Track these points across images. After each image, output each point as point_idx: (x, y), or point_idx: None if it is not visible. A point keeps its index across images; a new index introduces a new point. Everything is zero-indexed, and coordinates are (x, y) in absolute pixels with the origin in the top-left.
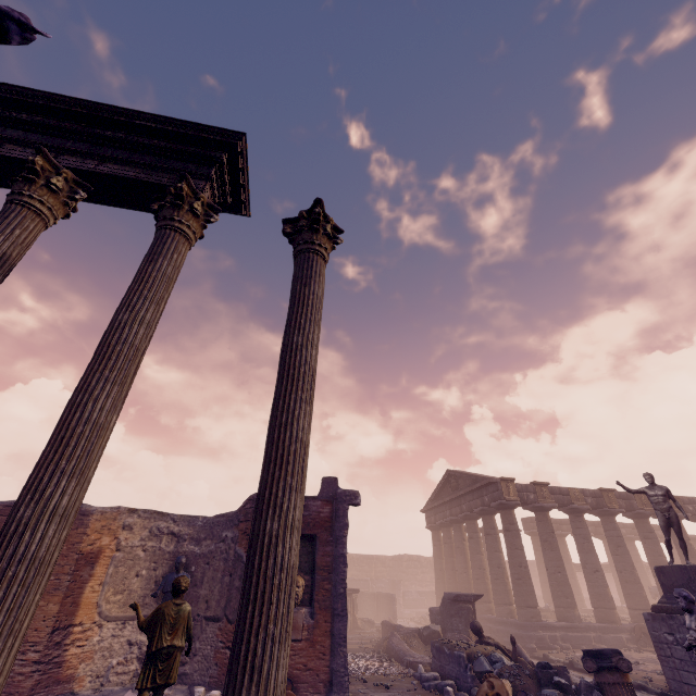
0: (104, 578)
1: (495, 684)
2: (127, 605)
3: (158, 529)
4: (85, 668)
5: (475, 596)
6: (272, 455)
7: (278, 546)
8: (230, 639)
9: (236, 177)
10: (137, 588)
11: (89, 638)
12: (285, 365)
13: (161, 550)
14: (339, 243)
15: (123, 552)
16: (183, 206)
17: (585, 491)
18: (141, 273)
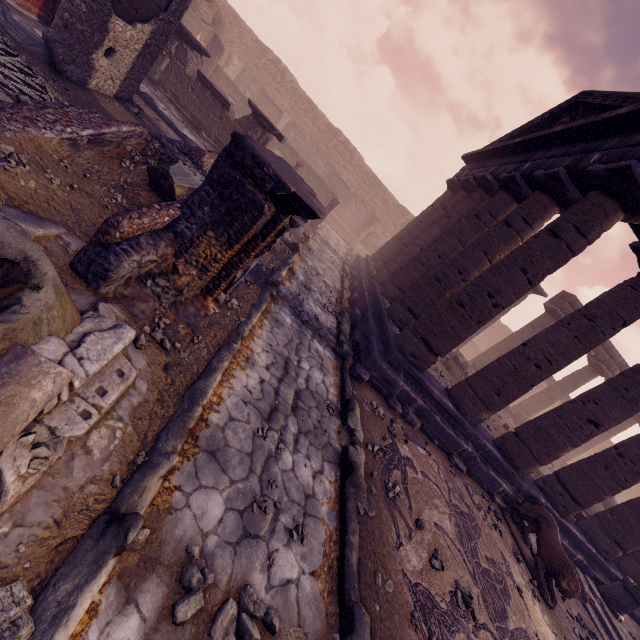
0: None
1: None
2: None
3: None
4: None
5: (283, 190)
6: None
7: None
8: None
9: None
10: None
11: None
12: None
13: None
14: None
15: None
16: None
17: None
18: None
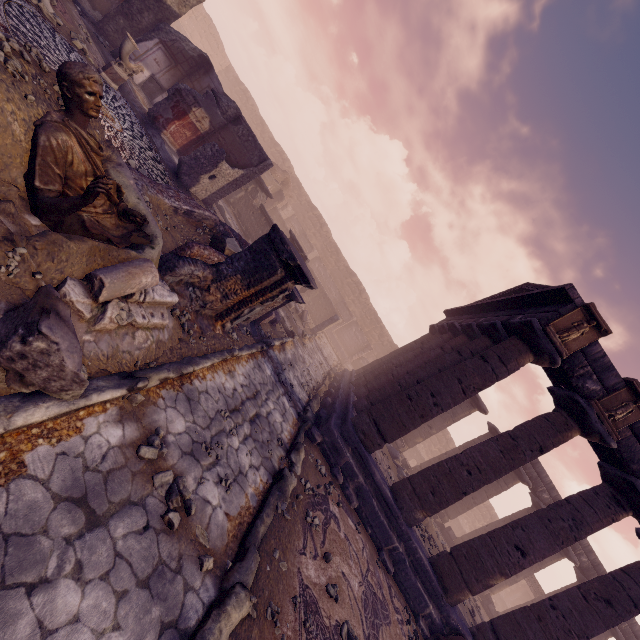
0: None
1: None
2: None
3: None
4: None
5: (293, 260)
6: None
7: None
8: None
9: None
10: None
11: None
12: None
13: None
14: None
15: None
16: None
17: None
18: None
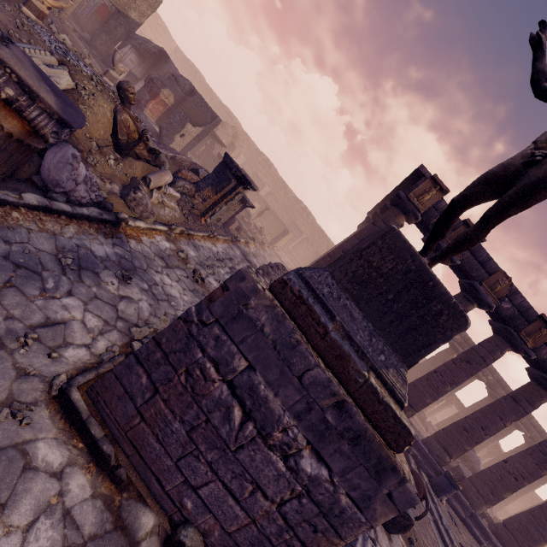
0: None
1: None
2: None
3: None
4: None
5: (239, 172)
6: None
7: None
8: None
9: None
10: None
11: None
12: None
13: None
14: None
15: None
16: None
17: (519, 296)
18: None
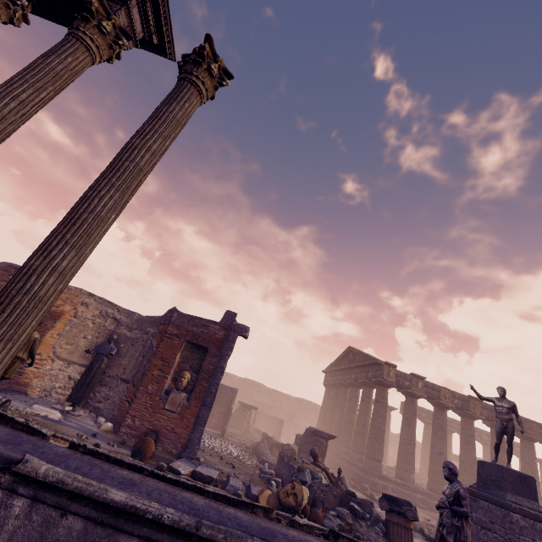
0: (62, 331)
1: (296, 487)
2: (73, 353)
3: (106, 312)
4: (37, 382)
5: (330, 436)
6: (66, 216)
7: (32, 277)
8: (130, 396)
9: (158, 14)
10: (82, 346)
11: (44, 365)
12: (114, 158)
13: (104, 327)
14: (224, 84)
15: (78, 320)
16: (91, 20)
17: (455, 393)
18: (32, 63)
